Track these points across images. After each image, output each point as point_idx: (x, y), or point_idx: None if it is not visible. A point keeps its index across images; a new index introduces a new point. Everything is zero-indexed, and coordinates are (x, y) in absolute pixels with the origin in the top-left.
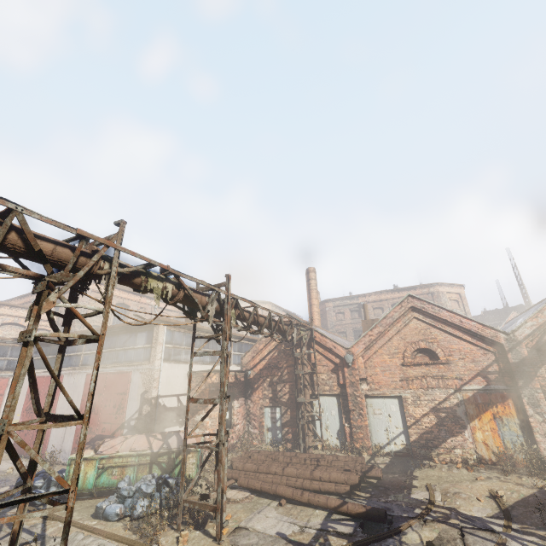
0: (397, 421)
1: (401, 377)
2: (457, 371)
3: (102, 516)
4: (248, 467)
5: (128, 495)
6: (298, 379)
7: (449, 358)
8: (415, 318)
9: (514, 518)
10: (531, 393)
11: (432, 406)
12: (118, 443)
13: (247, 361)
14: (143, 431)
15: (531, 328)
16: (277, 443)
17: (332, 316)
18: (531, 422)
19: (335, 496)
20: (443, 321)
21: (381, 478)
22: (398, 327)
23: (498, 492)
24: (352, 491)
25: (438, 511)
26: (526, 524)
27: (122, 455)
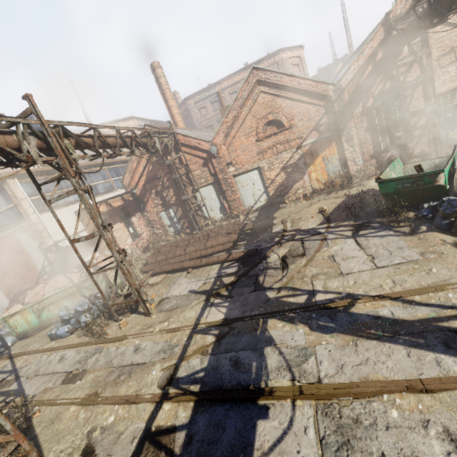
0: (260, 186)
1: (257, 152)
2: (298, 132)
3: (57, 337)
4: (159, 259)
5: (70, 318)
6: (176, 182)
7: (291, 123)
8: (262, 92)
9: (332, 220)
10: (348, 132)
11: (282, 166)
12: (40, 290)
13: (128, 182)
14: (61, 271)
15: (353, 72)
16: (179, 232)
17: (196, 113)
18: (346, 154)
19: (224, 251)
20: (285, 88)
21: (253, 228)
22: (249, 106)
23: (324, 208)
24: (235, 244)
25: (288, 235)
26: (338, 221)
27: (48, 296)
